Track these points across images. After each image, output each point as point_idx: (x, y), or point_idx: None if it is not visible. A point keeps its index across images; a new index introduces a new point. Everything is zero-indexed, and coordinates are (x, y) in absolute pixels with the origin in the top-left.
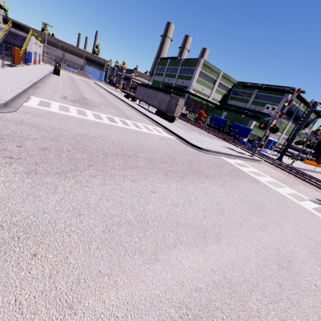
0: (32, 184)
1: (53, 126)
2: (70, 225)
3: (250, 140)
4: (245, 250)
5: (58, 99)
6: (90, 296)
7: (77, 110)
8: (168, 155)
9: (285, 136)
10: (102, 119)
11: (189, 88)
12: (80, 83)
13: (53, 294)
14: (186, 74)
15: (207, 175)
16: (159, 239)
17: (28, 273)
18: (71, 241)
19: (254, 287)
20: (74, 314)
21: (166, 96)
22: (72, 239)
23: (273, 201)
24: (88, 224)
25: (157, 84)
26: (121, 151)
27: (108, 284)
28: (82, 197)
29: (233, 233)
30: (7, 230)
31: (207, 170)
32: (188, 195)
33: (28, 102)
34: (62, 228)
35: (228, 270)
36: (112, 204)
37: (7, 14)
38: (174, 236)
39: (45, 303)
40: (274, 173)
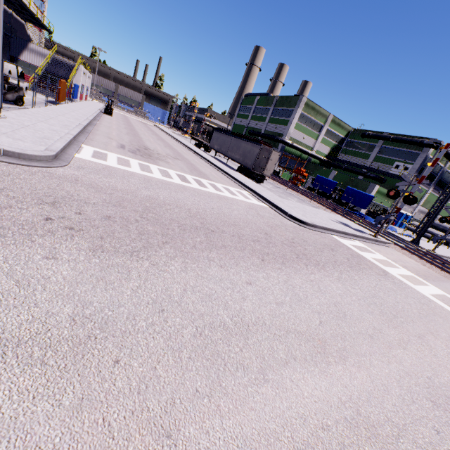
0: (101, 266)
1: (114, 186)
2: (153, 324)
3: (370, 212)
4: (382, 375)
5: (114, 148)
6: (190, 423)
7: (140, 164)
8: (262, 230)
9: (422, 208)
10: (171, 177)
11: (284, 135)
12: (138, 126)
13: (145, 416)
14: (281, 117)
15: (316, 262)
16: (265, 351)
17: (112, 385)
18: (157, 346)
19: (400, 431)
20: (174, 446)
21: (254, 147)
22: (158, 343)
23: (412, 306)
24: (174, 325)
25: (240, 129)
26: (200, 223)
27: (210, 409)
28: (161, 287)
29: (363, 350)
30: (81, 326)
31: (316, 254)
32: (295, 290)
33: (80, 152)
34: (144, 327)
35: (362, 402)
36: (199, 298)
37: (51, 37)
38: (284, 348)
39: (138, 427)
40: (409, 263)
